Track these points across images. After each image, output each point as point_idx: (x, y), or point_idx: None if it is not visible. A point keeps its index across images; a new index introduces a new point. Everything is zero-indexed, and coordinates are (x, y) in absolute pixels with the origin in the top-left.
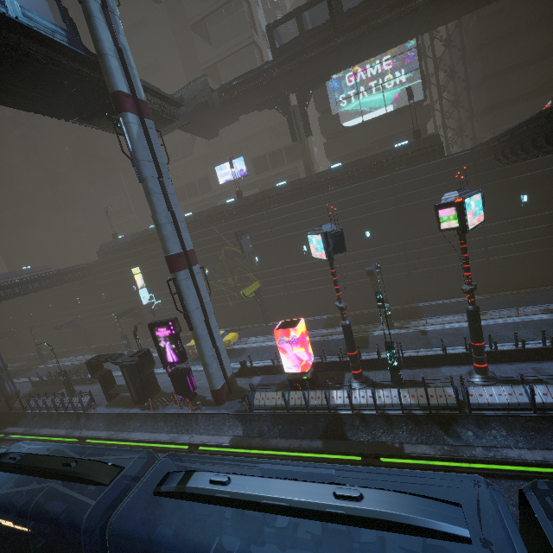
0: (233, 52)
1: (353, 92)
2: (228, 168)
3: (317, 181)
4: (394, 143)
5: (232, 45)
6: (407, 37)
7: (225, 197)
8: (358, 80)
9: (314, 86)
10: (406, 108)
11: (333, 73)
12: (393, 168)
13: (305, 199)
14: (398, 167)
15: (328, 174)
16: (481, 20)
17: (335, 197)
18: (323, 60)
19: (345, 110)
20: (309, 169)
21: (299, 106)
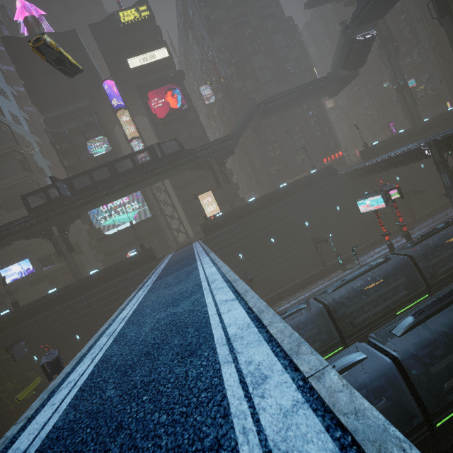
0: (10, 185)
1: (108, 214)
2: (14, 269)
3: (79, 286)
4: (143, 239)
5: (9, 181)
6: (125, 195)
7: (13, 293)
8: (109, 208)
9: (70, 222)
10: (143, 221)
11: (85, 212)
12: (129, 270)
13: (71, 300)
14: (132, 269)
15: (87, 281)
16: (170, 178)
17: (93, 295)
18: (70, 212)
19: (104, 224)
20: (75, 275)
21: (60, 235)
